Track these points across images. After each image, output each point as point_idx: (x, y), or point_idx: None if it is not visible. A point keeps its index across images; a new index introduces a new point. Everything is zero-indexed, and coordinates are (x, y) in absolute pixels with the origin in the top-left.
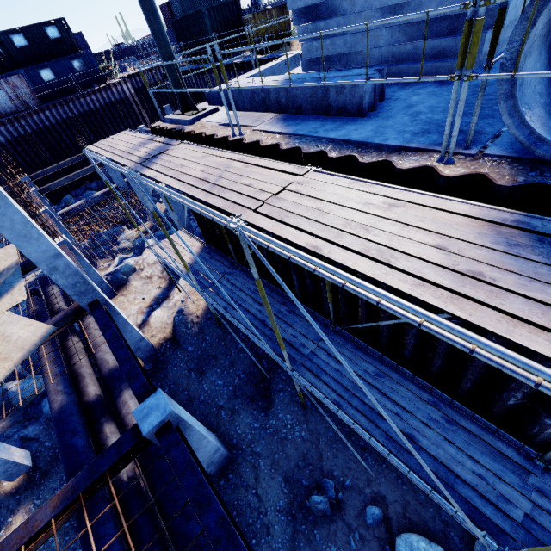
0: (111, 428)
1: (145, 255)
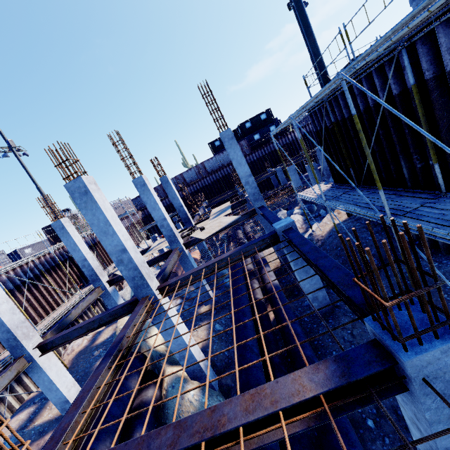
0: (256, 281)
1: (292, 215)
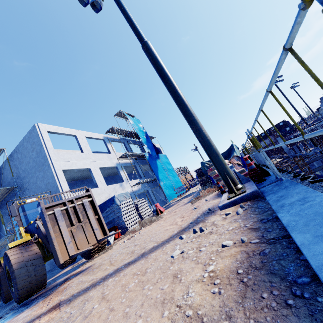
0: None
1: None
